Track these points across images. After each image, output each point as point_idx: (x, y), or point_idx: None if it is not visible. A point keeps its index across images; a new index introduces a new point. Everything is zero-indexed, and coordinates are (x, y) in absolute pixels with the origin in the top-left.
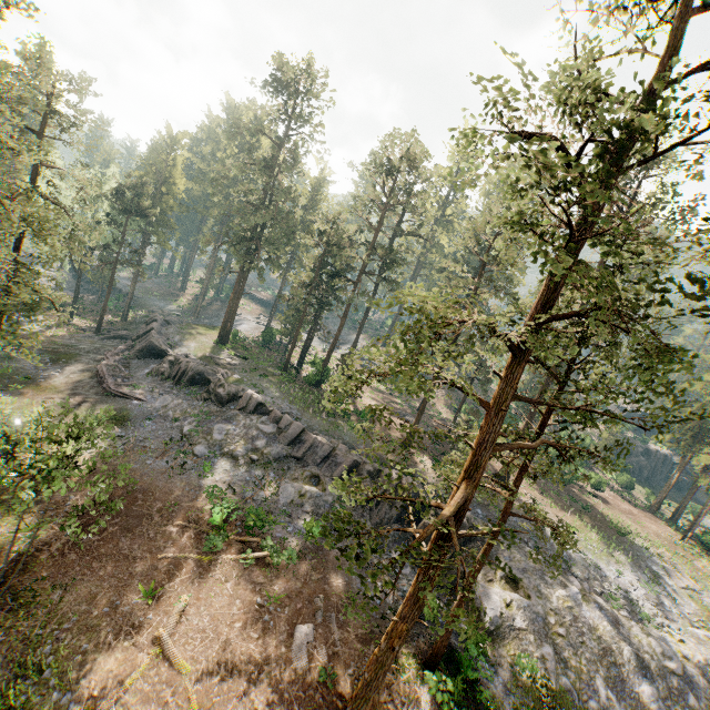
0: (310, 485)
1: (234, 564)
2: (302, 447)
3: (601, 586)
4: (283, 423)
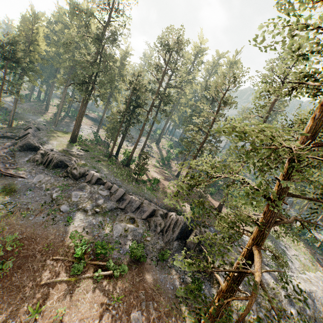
0: (129, 224)
1: (91, 279)
2: (124, 203)
3: (266, 261)
4: (113, 189)
